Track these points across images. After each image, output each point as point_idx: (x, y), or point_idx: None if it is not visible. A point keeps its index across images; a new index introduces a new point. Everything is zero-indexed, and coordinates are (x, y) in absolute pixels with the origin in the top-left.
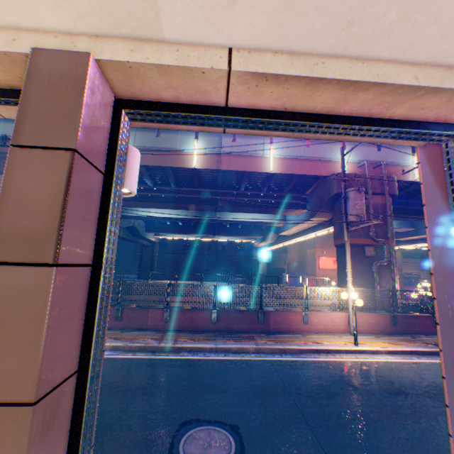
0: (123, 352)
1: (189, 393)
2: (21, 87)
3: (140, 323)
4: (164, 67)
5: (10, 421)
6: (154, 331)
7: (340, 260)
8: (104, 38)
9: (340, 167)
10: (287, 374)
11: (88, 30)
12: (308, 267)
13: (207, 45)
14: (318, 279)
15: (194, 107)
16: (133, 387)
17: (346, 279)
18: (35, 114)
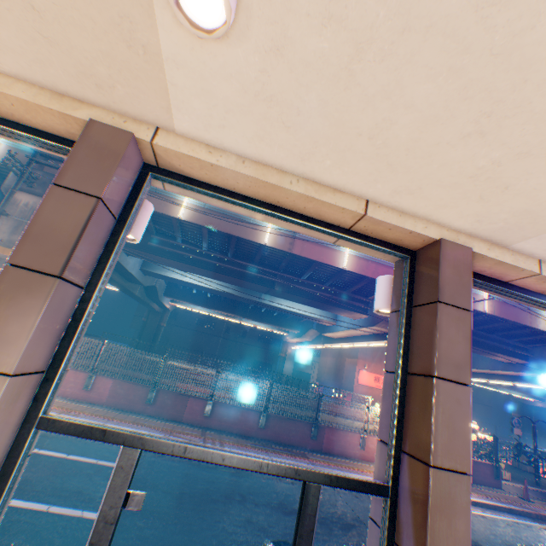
0: None
1: (263, 508)
2: (389, 241)
3: (175, 411)
4: (503, 262)
5: (460, 483)
6: (191, 425)
7: None
8: (472, 237)
9: None
10: (358, 505)
11: (467, 232)
12: (345, 378)
13: (526, 255)
14: (354, 394)
15: (489, 278)
16: (197, 491)
17: None
18: (448, 283)
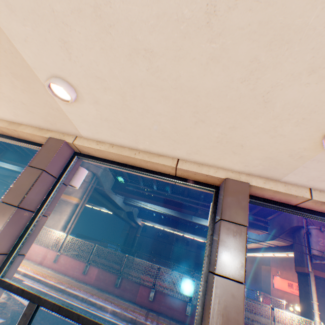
0: (119, 319)
1: None
2: (201, 181)
3: (131, 294)
4: (278, 191)
5: None
6: (140, 306)
7: (302, 287)
8: (251, 175)
9: None
10: None
11: (246, 172)
12: (263, 282)
13: (298, 185)
14: (272, 297)
15: (279, 202)
16: None
17: (310, 309)
18: (229, 206)
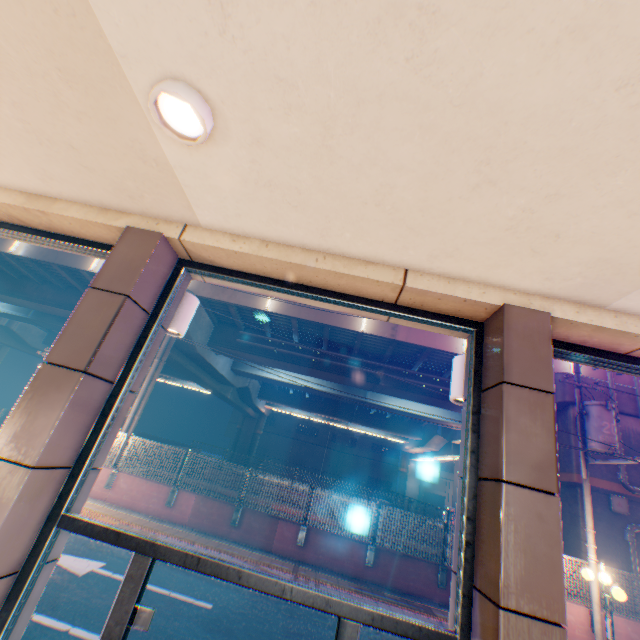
0: None
1: None
2: (446, 313)
3: (263, 537)
4: (603, 328)
5: (549, 638)
6: (281, 556)
7: (566, 507)
8: (551, 299)
9: (572, 364)
10: None
11: (543, 293)
12: None
13: (639, 315)
14: None
15: (596, 350)
16: None
17: (579, 543)
18: (516, 358)
